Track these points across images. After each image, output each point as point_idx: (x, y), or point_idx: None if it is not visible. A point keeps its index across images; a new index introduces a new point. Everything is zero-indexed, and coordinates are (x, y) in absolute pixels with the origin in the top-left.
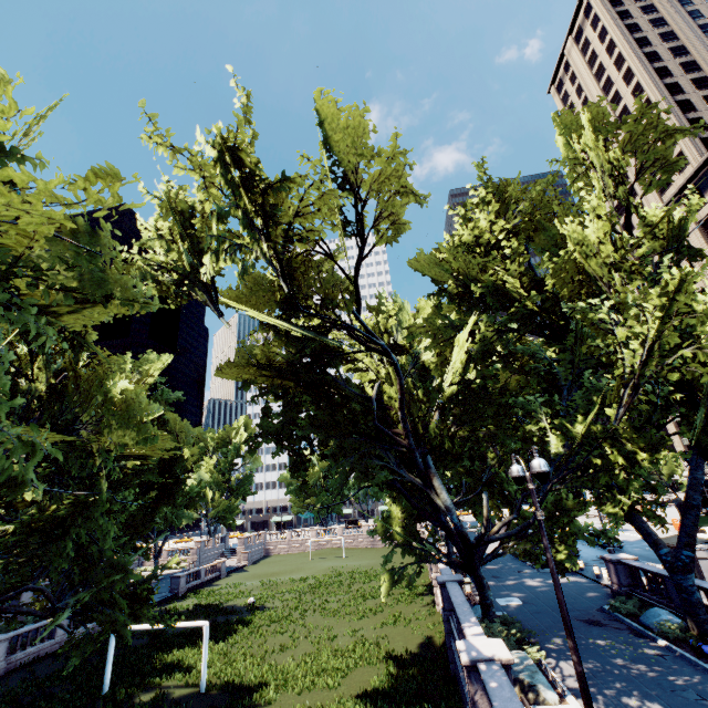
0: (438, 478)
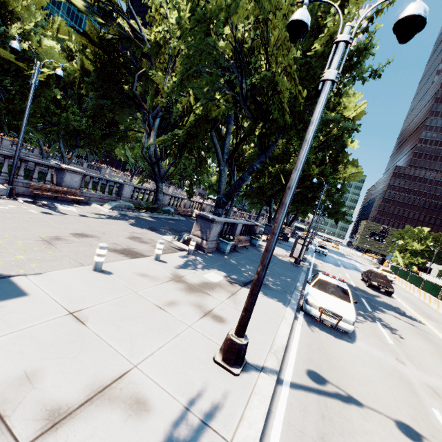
0: (154, 132)
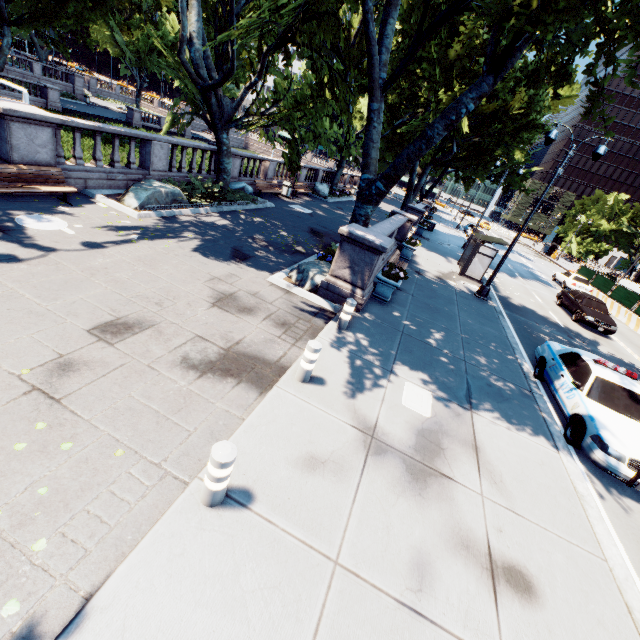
0: None
